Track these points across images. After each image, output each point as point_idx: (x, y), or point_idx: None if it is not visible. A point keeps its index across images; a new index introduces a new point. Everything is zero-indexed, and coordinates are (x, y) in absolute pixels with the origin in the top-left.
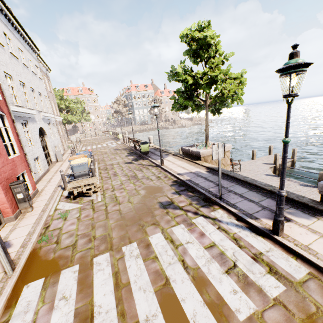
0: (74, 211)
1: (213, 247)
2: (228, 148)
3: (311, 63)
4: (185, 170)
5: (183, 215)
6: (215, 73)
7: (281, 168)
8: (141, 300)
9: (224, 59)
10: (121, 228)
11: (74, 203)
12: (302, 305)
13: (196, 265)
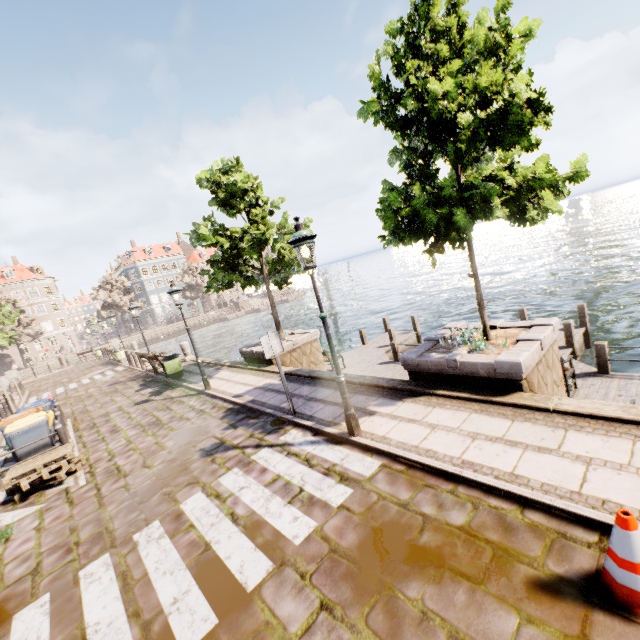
0: (28, 519)
1: (277, 480)
2: (314, 335)
3: (313, 235)
4: (247, 387)
5: (239, 454)
6: (259, 231)
7: (330, 348)
8: (167, 585)
9: (273, 207)
10: (130, 511)
11: (24, 508)
12: (365, 499)
13: (250, 511)
